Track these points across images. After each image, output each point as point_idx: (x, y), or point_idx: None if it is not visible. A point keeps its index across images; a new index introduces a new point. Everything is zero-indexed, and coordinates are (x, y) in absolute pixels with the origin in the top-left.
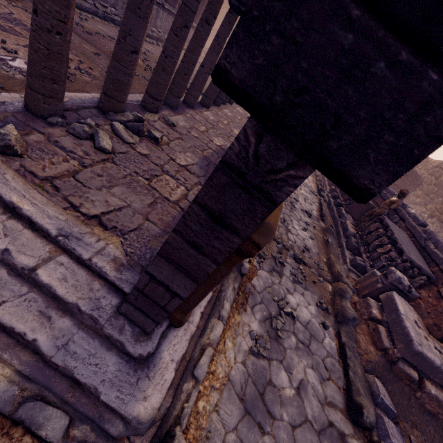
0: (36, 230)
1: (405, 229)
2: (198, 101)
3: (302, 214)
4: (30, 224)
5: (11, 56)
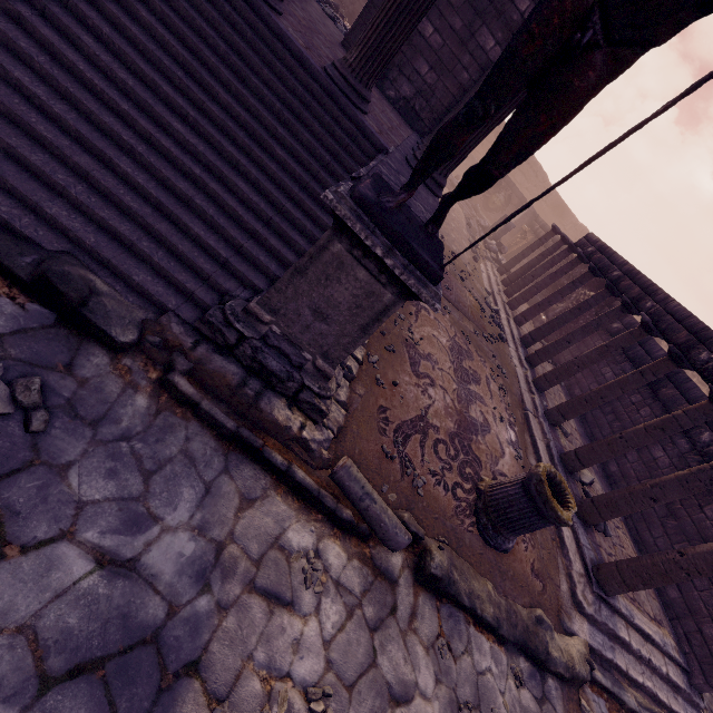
0: (653, 644)
1: None
2: (517, 337)
3: None
4: (651, 642)
5: (506, 427)
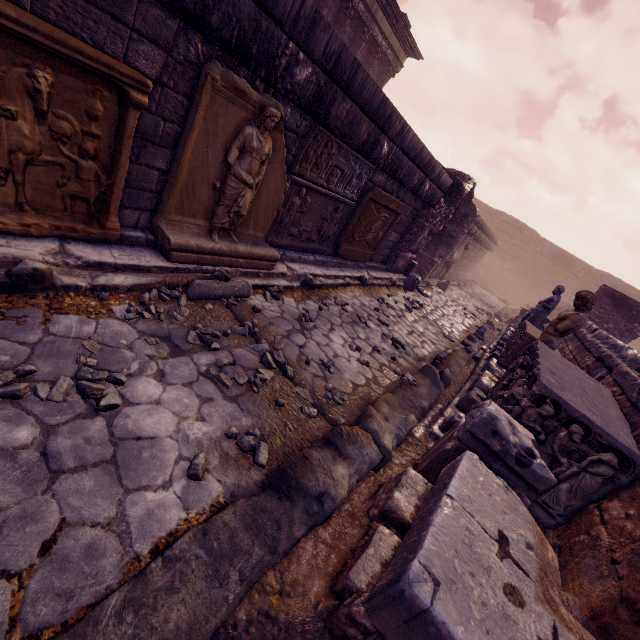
0: None
1: (611, 384)
2: None
3: (378, 337)
4: None
5: None
